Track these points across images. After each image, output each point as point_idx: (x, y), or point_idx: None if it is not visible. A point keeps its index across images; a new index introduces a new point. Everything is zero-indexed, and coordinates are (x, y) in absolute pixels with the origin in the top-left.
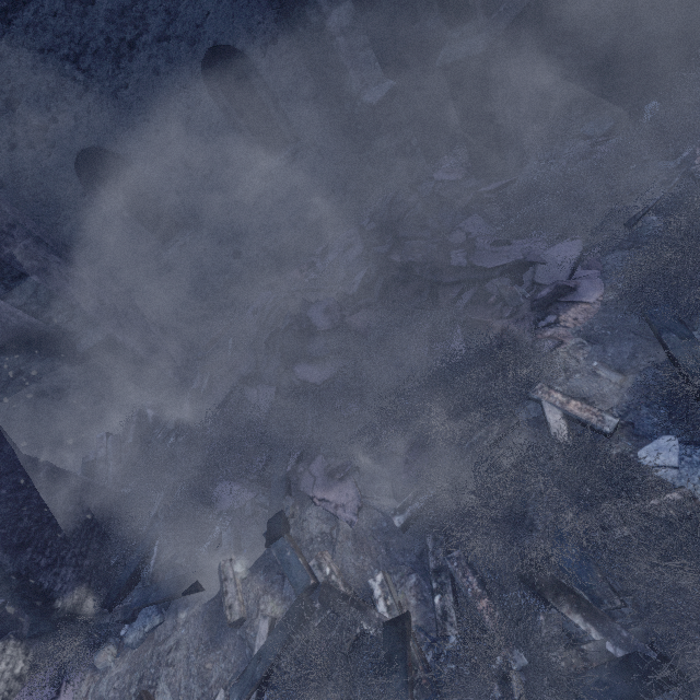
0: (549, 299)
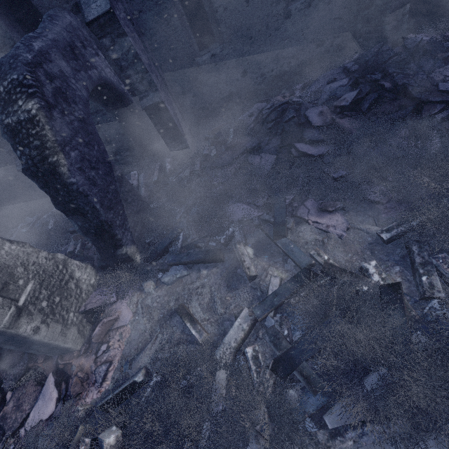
0: None
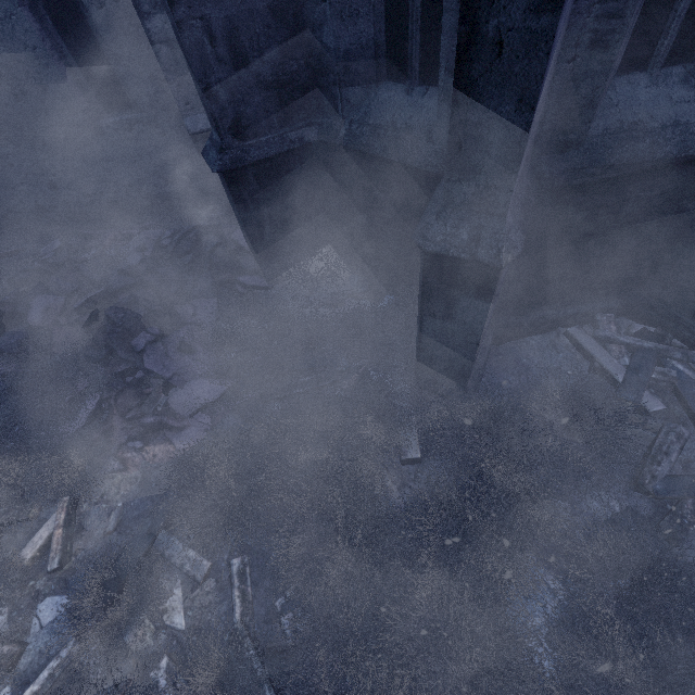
0: (154, 426)
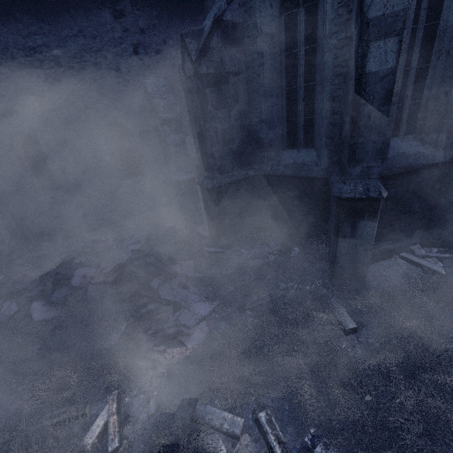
0: (172, 334)
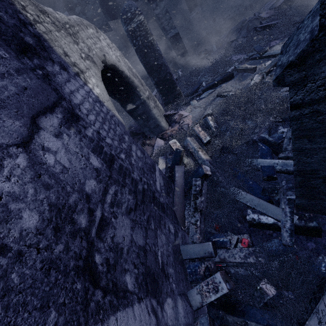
0: None
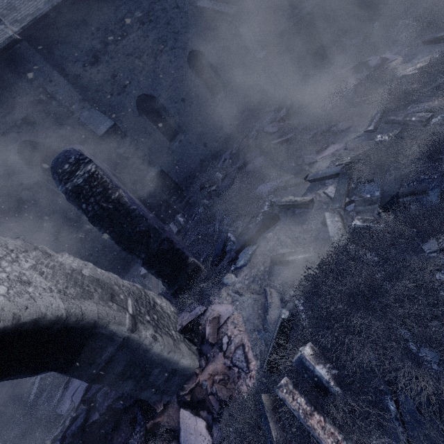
0: (380, 64)
